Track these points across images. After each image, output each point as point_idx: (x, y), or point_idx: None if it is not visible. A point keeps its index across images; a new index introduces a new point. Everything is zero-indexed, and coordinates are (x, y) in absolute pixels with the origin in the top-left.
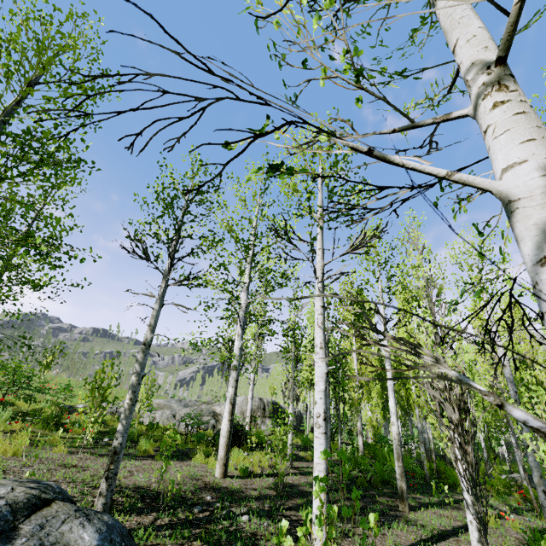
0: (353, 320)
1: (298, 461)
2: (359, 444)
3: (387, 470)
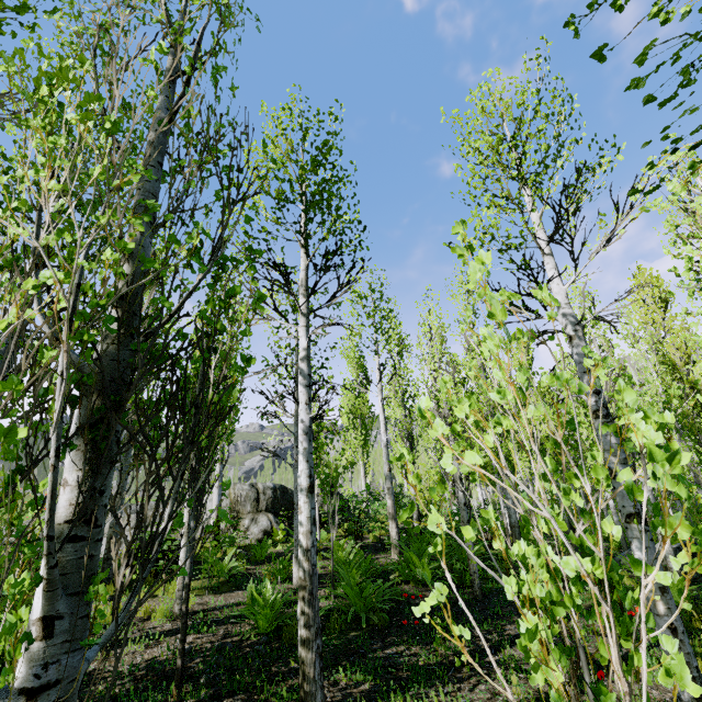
0: (374, 338)
1: (233, 592)
2: (391, 534)
3: (375, 592)
